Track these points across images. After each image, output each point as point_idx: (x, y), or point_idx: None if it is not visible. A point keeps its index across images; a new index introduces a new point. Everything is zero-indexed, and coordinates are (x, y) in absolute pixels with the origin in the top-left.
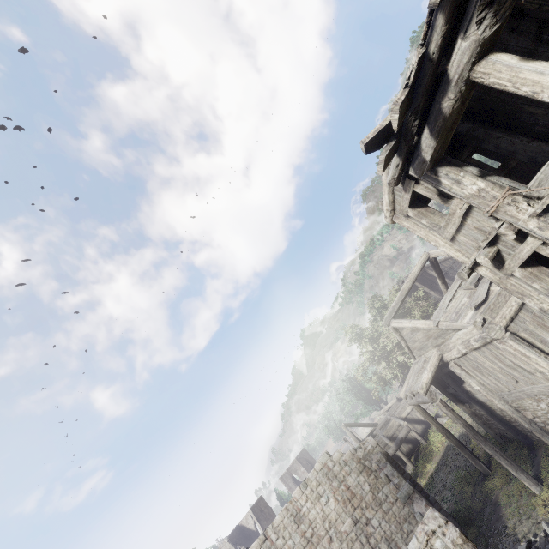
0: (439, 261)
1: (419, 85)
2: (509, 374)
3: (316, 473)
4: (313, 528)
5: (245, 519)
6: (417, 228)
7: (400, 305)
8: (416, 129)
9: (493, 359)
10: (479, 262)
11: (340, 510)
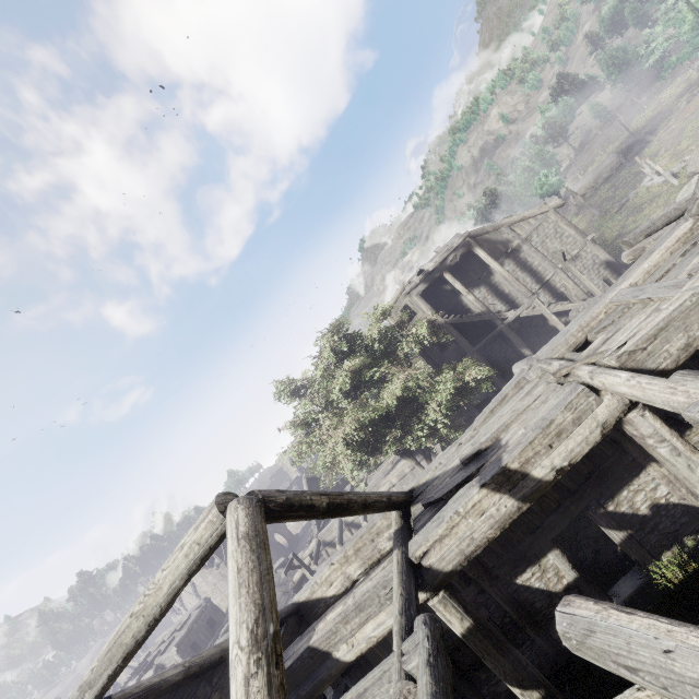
0: (510, 221)
1: None
2: None
3: None
4: None
5: None
6: None
7: (104, 687)
8: None
9: None
10: None
11: None
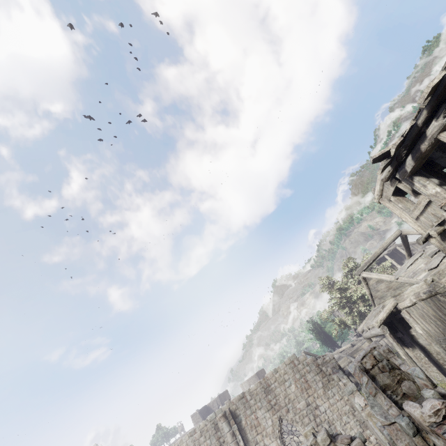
0: (411, 243)
1: (409, 135)
2: (445, 322)
3: (285, 366)
4: (277, 400)
5: (212, 403)
6: (394, 208)
7: (371, 263)
8: (404, 155)
9: (435, 309)
10: (431, 234)
11: (298, 394)
